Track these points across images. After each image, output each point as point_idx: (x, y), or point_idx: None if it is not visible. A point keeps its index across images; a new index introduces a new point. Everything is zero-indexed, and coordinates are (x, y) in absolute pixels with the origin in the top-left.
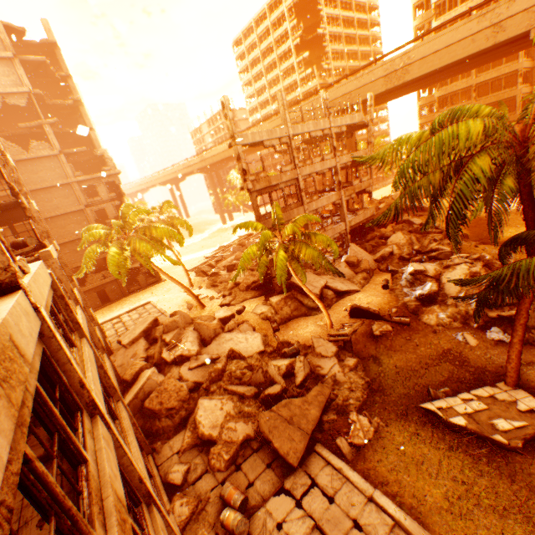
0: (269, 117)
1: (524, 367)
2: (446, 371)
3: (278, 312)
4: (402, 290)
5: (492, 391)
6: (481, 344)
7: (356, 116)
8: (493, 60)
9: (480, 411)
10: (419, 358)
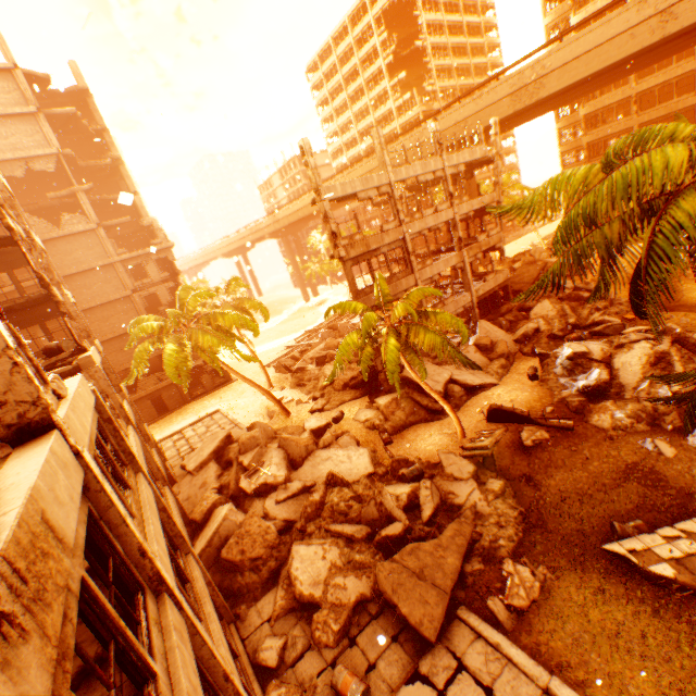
0: (359, 160)
1: None
2: (635, 495)
3: (389, 418)
4: (558, 381)
5: None
6: (682, 455)
7: (477, 150)
8: (660, 59)
9: (693, 555)
10: (592, 476)
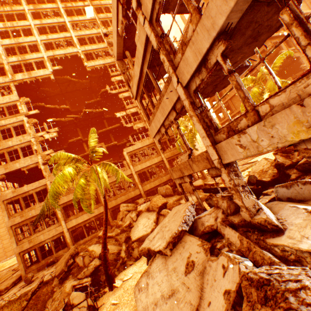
0: None
1: None
2: None
3: None
4: None
5: None
6: None
7: None
8: None
9: None
10: None
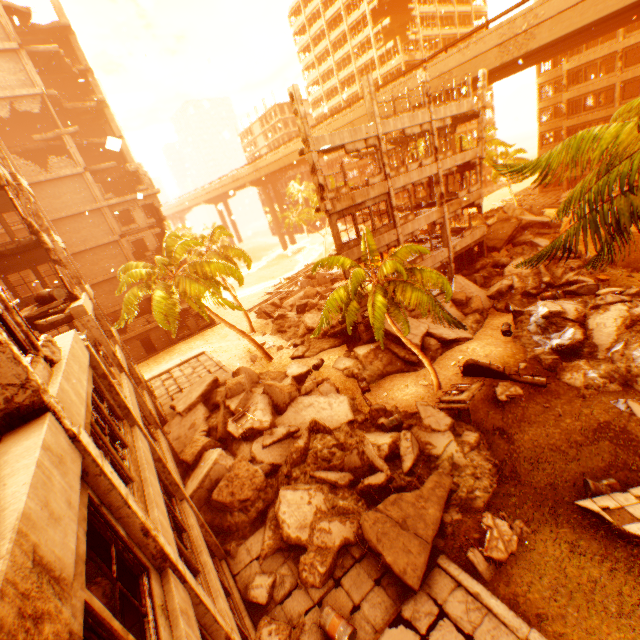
0: (340, 110)
1: None
2: (606, 453)
3: (367, 367)
4: (531, 338)
5: None
6: None
7: (464, 103)
8: None
9: None
10: (564, 433)
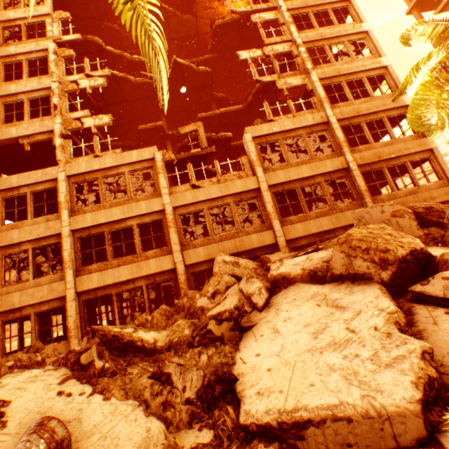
0: None
1: None
2: None
3: None
4: None
5: None
6: None
7: None
8: None
9: None
10: None
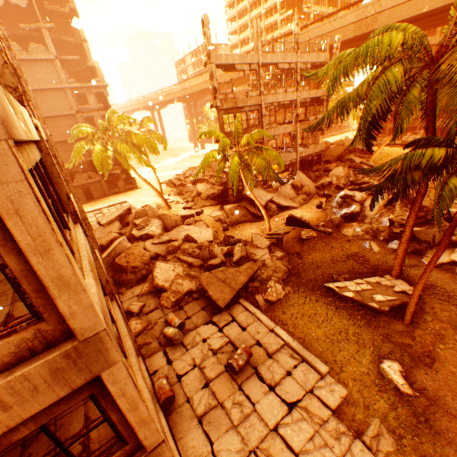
0: (247, 53)
1: (409, 268)
2: (350, 266)
3: (229, 216)
4: (332, 210)
5: (379, 280)
6: (382, 251)
7: (322, 56)
8: None
9: (366, 290)
10: (332, 256)
